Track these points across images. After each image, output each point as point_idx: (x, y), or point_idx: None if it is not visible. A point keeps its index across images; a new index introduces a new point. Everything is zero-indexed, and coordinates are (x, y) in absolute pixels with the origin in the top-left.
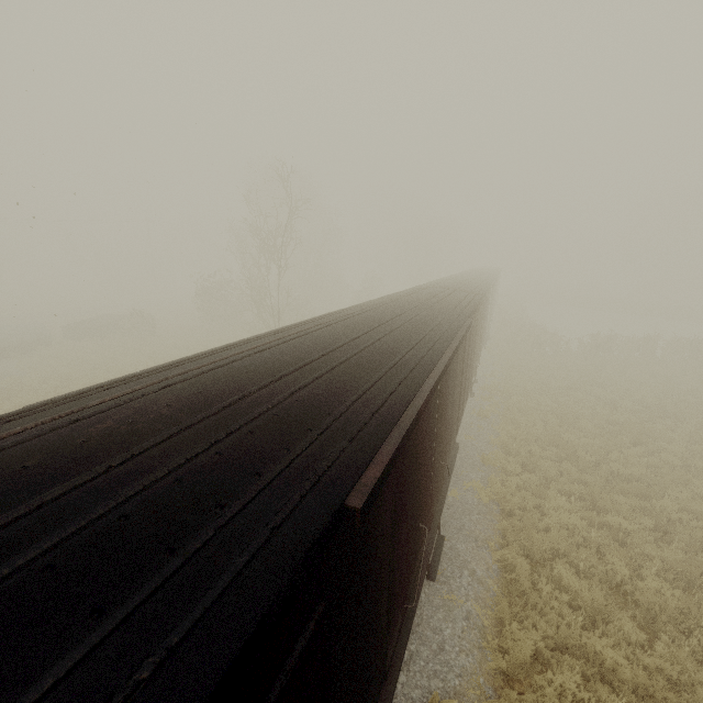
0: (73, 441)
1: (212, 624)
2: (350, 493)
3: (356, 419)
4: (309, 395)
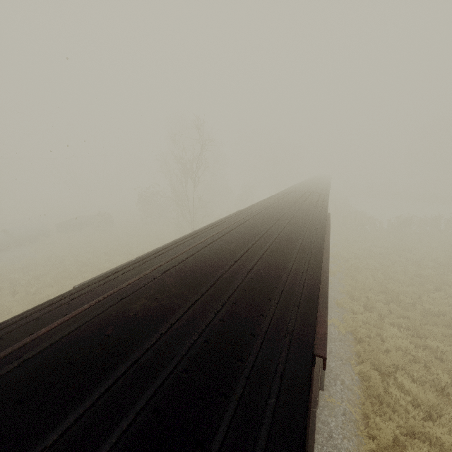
0: (127, 314)
1: (274, 451)
2: (314, 346)
3: (293, 290)
4: (257, 274)
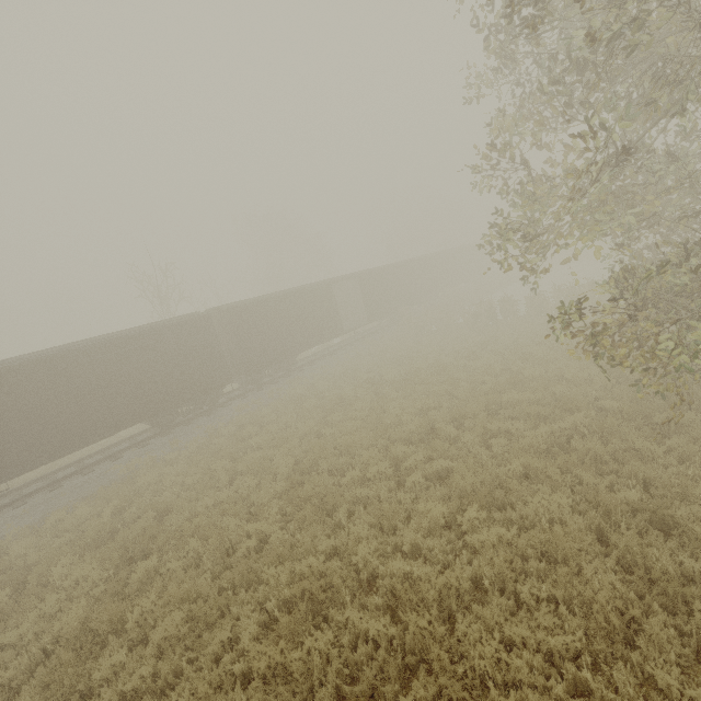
0: None
1: None
2: None
3: None
4: None
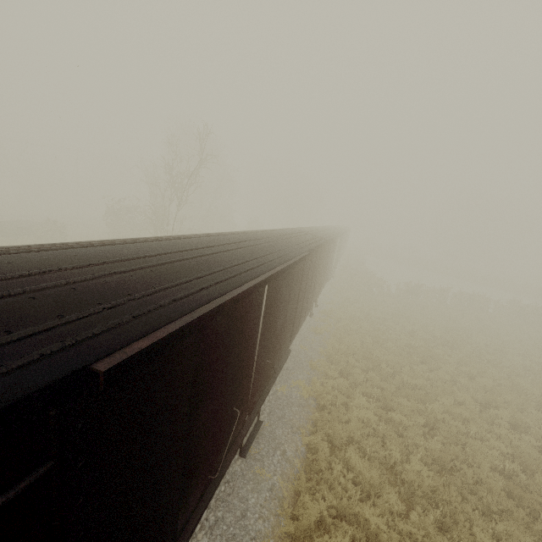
0: None
1: None
2: (104, 358)
3: (155, 302)
4: (121, 279)
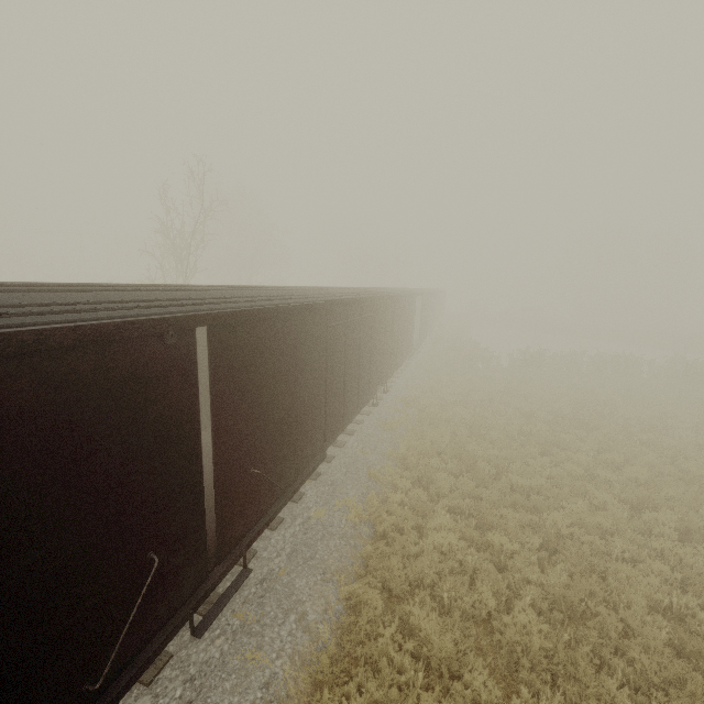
0: None
1: None
2: None
3: None
4: None
